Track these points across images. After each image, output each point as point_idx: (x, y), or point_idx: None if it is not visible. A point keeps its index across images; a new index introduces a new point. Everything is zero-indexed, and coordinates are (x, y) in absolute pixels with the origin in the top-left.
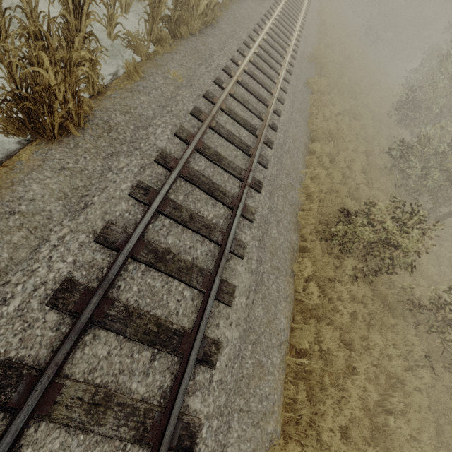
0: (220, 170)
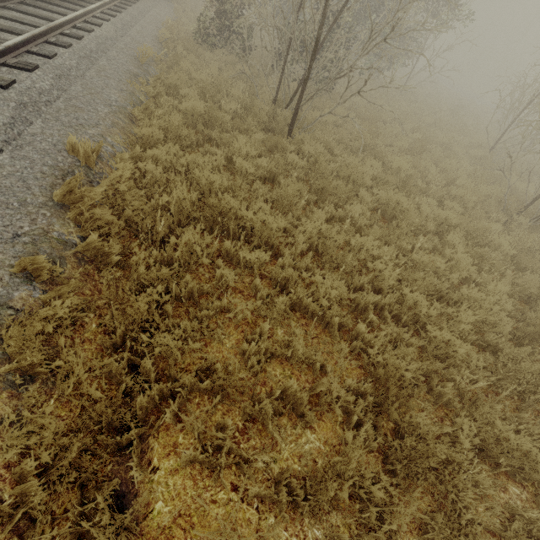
0: (84, 3)
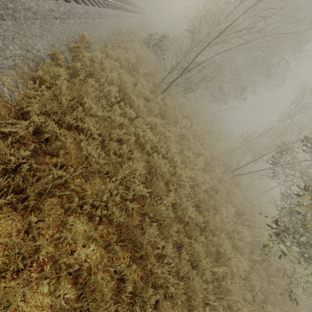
0: None
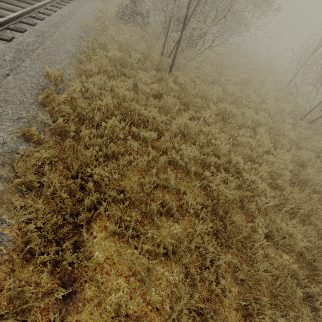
0: None
